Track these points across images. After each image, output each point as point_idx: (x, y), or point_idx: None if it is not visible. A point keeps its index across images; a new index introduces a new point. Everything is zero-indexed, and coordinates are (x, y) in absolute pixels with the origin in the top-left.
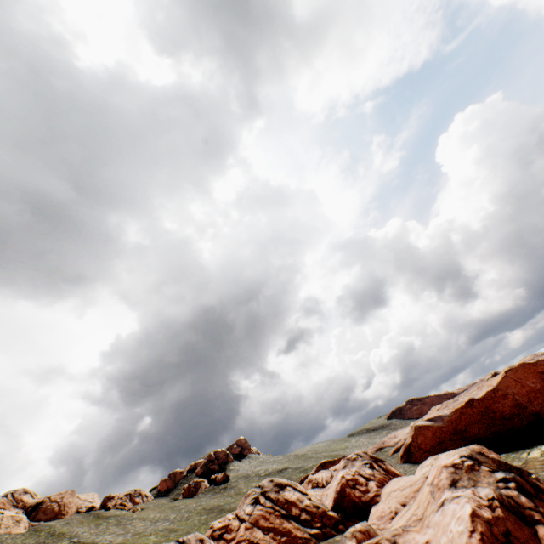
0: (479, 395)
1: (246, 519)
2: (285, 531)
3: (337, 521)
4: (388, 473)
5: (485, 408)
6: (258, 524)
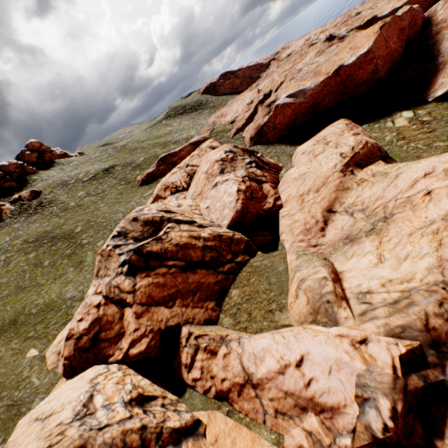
0: (349, 61)
1: (131, 302)
2: (194, 288)
3: (248, 244)
4: (270, 167)
5: (347, 77)
6: (155, 301)
